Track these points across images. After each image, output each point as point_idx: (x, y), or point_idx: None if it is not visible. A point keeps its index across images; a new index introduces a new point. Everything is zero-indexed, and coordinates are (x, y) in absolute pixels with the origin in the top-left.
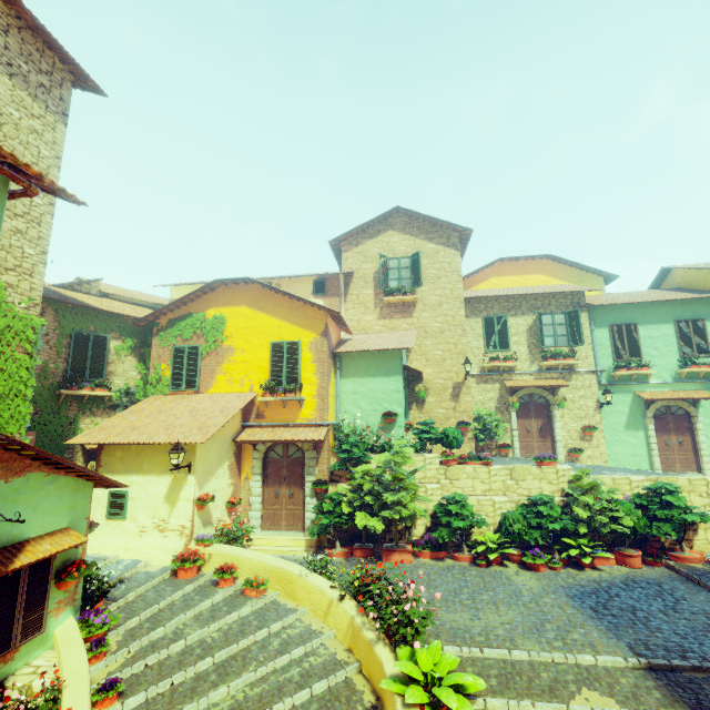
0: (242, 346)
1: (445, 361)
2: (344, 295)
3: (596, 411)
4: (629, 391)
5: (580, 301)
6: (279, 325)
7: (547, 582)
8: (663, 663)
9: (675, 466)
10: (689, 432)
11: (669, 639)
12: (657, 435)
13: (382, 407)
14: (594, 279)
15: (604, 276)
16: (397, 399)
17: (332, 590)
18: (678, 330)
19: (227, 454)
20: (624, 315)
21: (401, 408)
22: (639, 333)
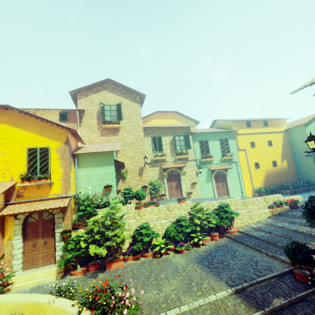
0: (3, 151)
1: (135, 157)
2: (79, 122)
3: (196, 176)
4: (206, 167)
5: (189, 131)
6: (33, 137)
7: (187, 258)
8: (240, 287)
9: (221, 194)
10: (225, 181)
11: (238, 273)
12: (215, 183)
13: (103, 183)
14: (192, 122)
15: (195, 122)
16: (112, 178)
17: (73, 308)
18: (220, 143)
19: None
20: (203, 137)
21: (114, 182)
22: (209, 144)
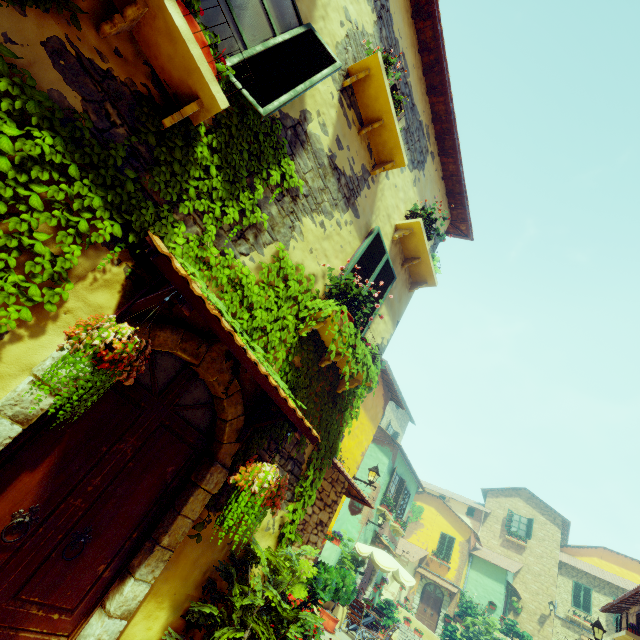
0: (427, 526)
1: (538, 594)
2: (483, 521)
3: None
4: None
5: None
6: (447, 525)
7: None
8: None
9: None
10: None
11: None
12: None
13: (489, 597)
14: None
15: None
16: (499, 598)
17: None
18: None
19: (411, 574)
20: None
21: (500, 604)
22: None
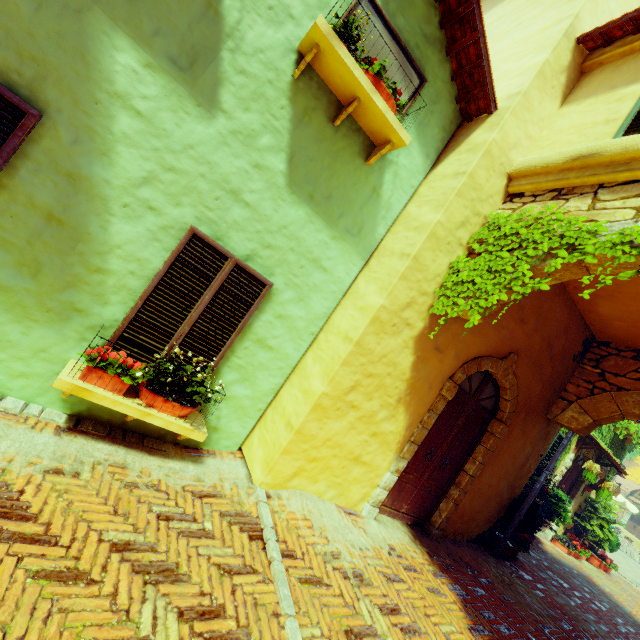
0: None
1: None
2: None
3: None
4: None
5: None
6: None
7: None
8: None
9: None
10: None
11: None
12: None
13: None
14: None
15: None
16: None
17: None
18: None
19: None
20: None
21: None
22: None
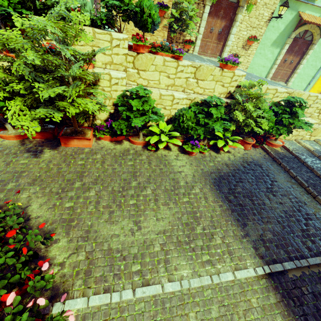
0: None
1: None
2: None
3: (266, 23)
4: (296, 9)
5: None
6: None
7: (197, 168)
8: (280, 270)
9: (277, 77)
10: (301, 55)
11: (276, 231)
12: (284, 54)
13: None
14: None
15: None
16: None
17: None
18: None
19: None
20: None
21: None
22: None
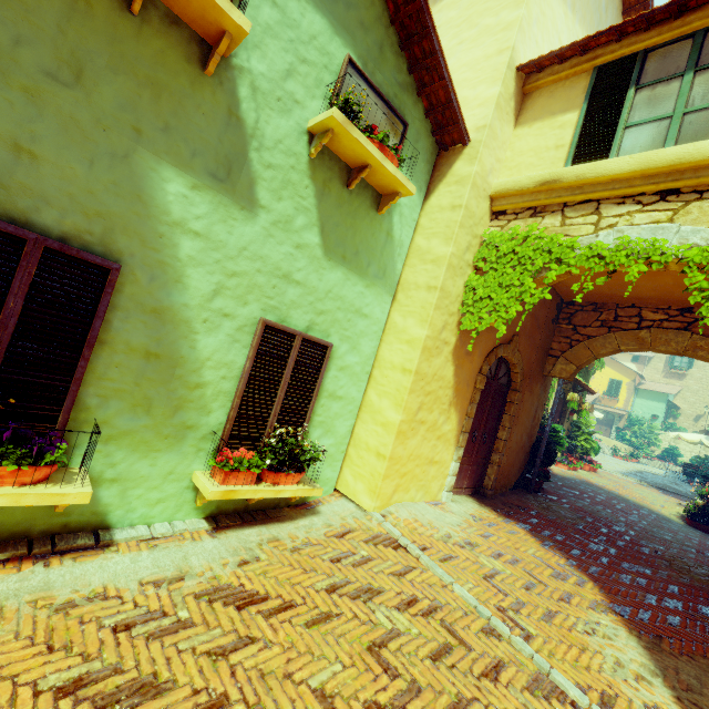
0: (597, 377)
1: (695, 404)
2: (646, 363)
3: None
4: None
5: None
6: (614, 373)
7: None
8: None
9: None
10: None
11: None
12: None
13: (652, 412)
14: None
15: None
16: (660, 411)
17: (622, 444)
18: None
19: None
20: None
21: (661, 415)
22: None
